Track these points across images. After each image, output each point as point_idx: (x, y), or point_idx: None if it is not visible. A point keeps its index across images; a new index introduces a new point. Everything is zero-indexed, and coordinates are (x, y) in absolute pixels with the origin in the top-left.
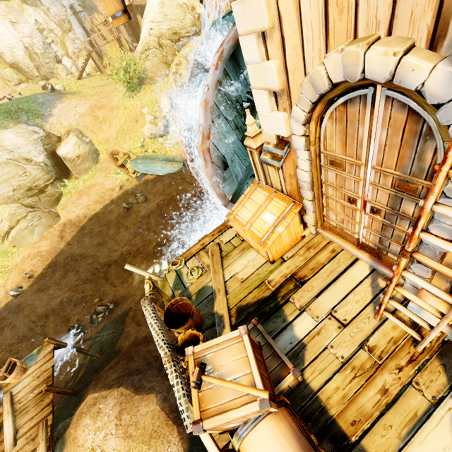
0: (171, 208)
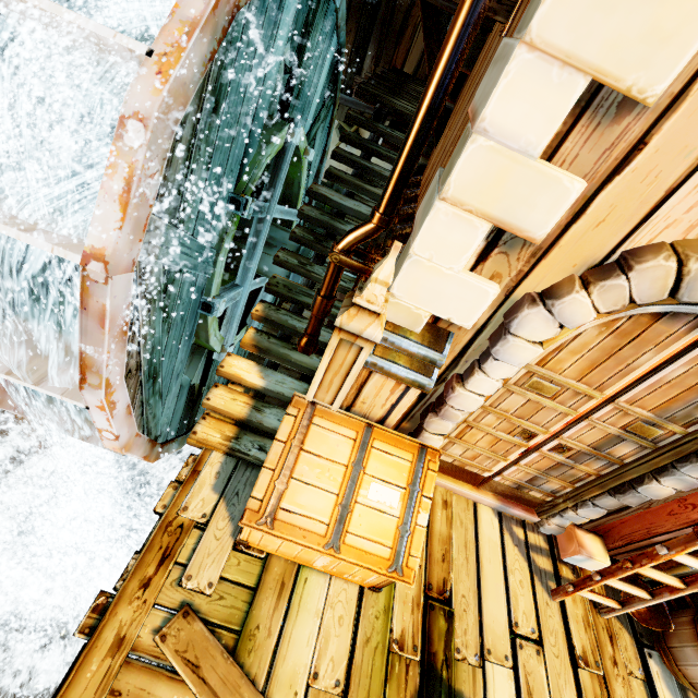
0: None
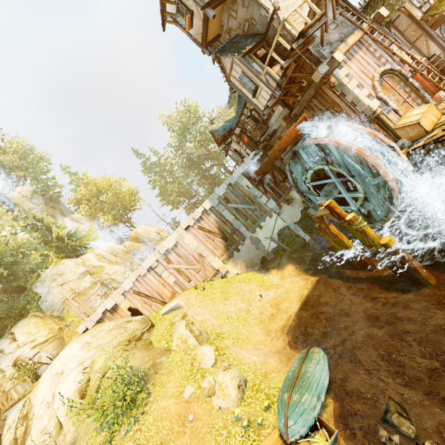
0: (409, 359)
